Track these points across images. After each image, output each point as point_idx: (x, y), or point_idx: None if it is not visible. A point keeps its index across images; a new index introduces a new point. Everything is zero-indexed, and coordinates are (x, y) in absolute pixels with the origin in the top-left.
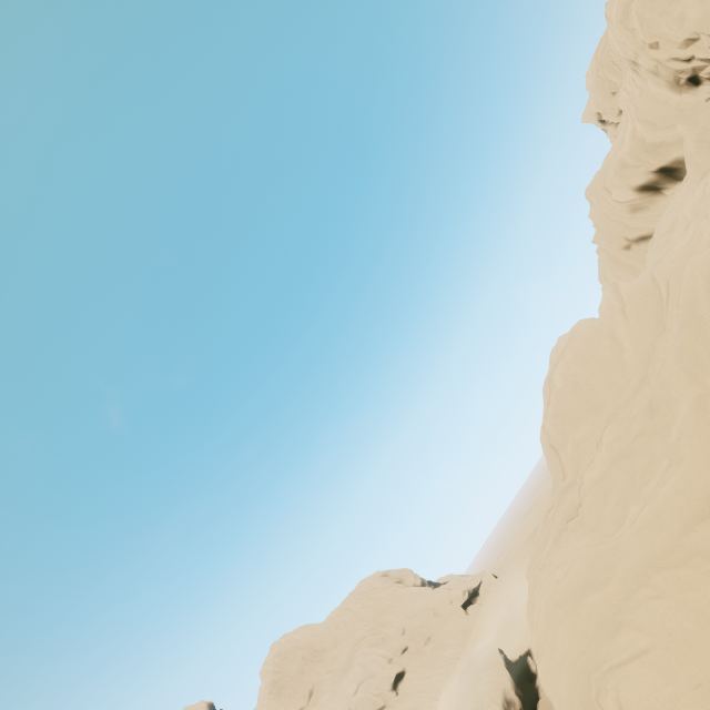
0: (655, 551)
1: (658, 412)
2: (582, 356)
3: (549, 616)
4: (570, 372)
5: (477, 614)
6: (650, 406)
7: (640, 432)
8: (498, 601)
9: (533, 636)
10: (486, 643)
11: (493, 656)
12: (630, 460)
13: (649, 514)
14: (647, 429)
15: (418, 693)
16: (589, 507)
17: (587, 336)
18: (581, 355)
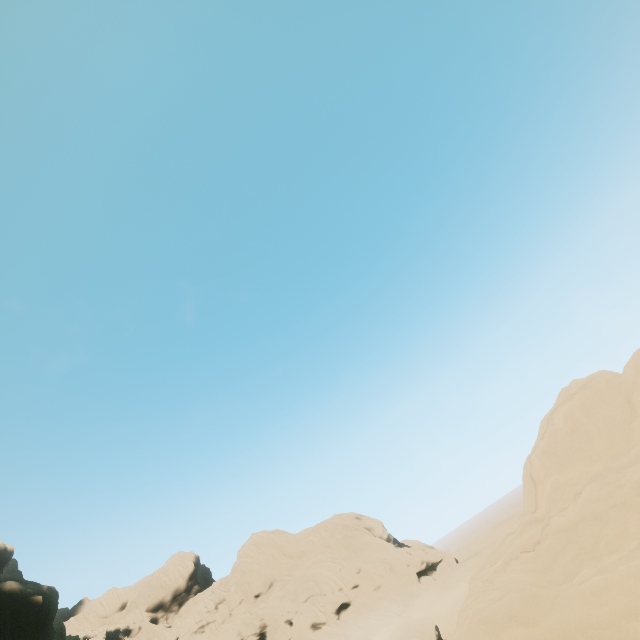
0: (590, 619)
1: None
2: (591, 406)
3: (473, 626)
4: (573, 417)
5: (429, 585)
6: None
7: (621, 503)
8: (451, 584)
9: (455, 634)
10: (427, 615)
11: (428, 629)
12: (601, 525)
13: (600, 583)
14: (629, 503)
15: (356, 627)
16: (546, 549)
17: (602, 389)
18: (590, 405)
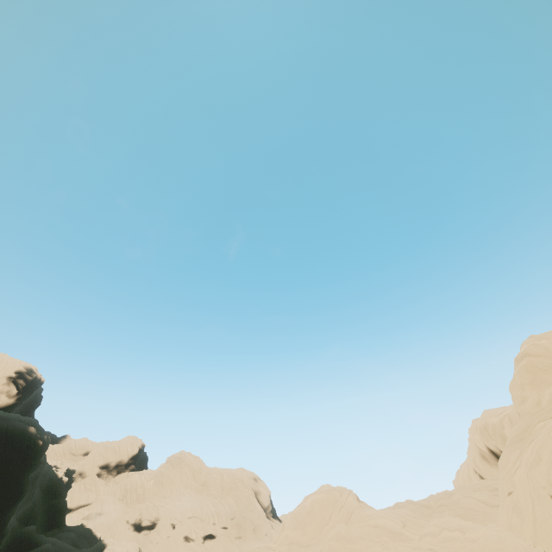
0: None
1: None
2: (322, 504)
3: None
4: (314, 504)
5: None
6: None
7: None
8: None
9: None
10: None
11: None
12: None
13: None
14: None
15: None
16: None
17: (331, 499)
18: (322, 503)
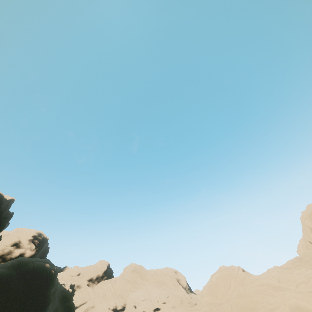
0: None
1: None
2: (223, 278)
3: None
4: (217, 279)
5: None
6: None
7: None
8: None
9: None
10: None
11: None
12: None
13: None
14: None
15: None
16: None
17: (227, 274)
18: (223, 277)
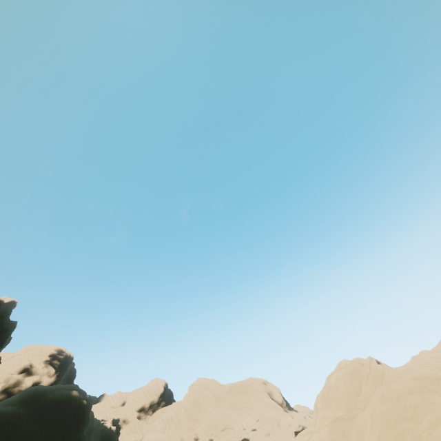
0: None
1: (344, 438)
2: (347, 378)
3: None
4: (338, 381)
5: None
6: (344, 432)
7: (335, 439)
8: None
9: None
10: None
11: None
12: None
13: None
14: (338, 440)
15: None
16: None
17: (353, 371)
18: (346, 377)
